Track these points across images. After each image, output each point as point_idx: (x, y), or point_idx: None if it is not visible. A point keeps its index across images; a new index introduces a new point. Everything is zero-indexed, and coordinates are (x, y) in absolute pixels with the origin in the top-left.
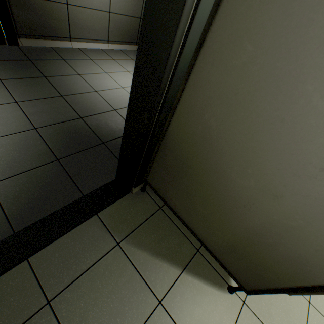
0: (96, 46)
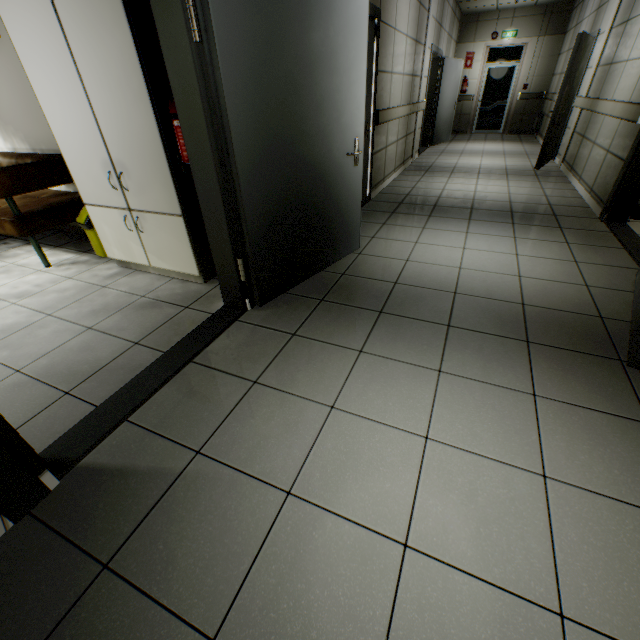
0: (391, 179)
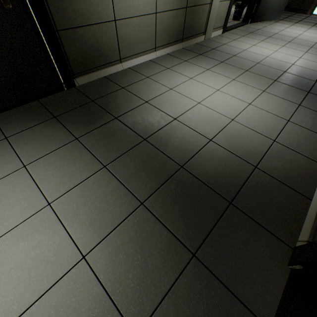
0: (145, 58)
